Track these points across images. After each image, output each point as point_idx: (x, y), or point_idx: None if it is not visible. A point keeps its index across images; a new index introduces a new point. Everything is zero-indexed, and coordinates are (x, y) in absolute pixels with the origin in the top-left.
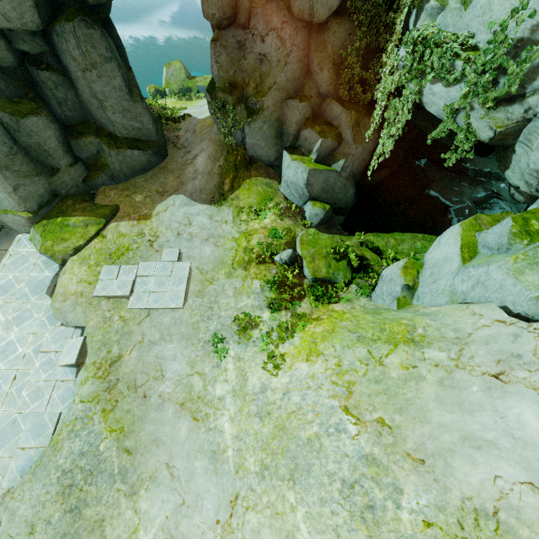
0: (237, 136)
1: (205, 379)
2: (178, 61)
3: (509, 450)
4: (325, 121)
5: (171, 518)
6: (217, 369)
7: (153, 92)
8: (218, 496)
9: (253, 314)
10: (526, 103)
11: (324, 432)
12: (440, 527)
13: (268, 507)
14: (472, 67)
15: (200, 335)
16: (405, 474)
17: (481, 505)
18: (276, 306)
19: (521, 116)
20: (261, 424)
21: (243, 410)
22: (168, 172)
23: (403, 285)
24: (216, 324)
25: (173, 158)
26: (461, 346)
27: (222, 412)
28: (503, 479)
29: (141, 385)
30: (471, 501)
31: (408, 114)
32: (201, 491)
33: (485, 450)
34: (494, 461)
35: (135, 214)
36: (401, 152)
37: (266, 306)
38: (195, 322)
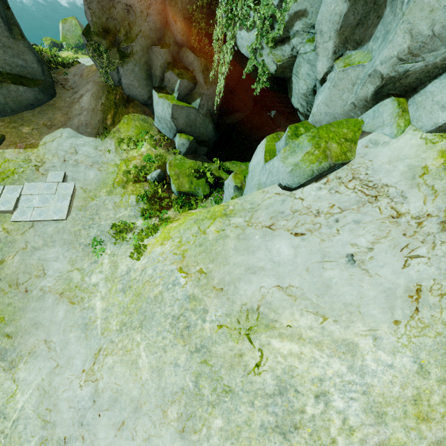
0: (114, 77)
1: (84, 273)
2: (74, 18)
3: (270, 270)
4: (183, 66)
5: (46, 379)
6: (95, 264)
7: (50, 44)
8: (86, 353)
9: (129, 222)
10: (291, 43)
11: (165, 289)
12: (227, 326)
13: (121, 349)
14: (258, 15)
15: (81, 240)
16: (211, 300)
17: (251, 306)
18: (148, 214)
19: (290, 54)
20: (124, 296)
21: (112, 290)
22: (57, 109)
23: (234, 187)
24: (97, 231)
25: (62, 98)
26: (252, 213)
27: (96, 294)
28: (264, 287)
29: (23, 282)
30: (246, 305)
31: (230, 56)
32: (73, 354)
33: (258, 273)
34: (262, 278)
35: (21, 143)
36: (248, 99)
37: (140, 216)
38: (77, 231)
